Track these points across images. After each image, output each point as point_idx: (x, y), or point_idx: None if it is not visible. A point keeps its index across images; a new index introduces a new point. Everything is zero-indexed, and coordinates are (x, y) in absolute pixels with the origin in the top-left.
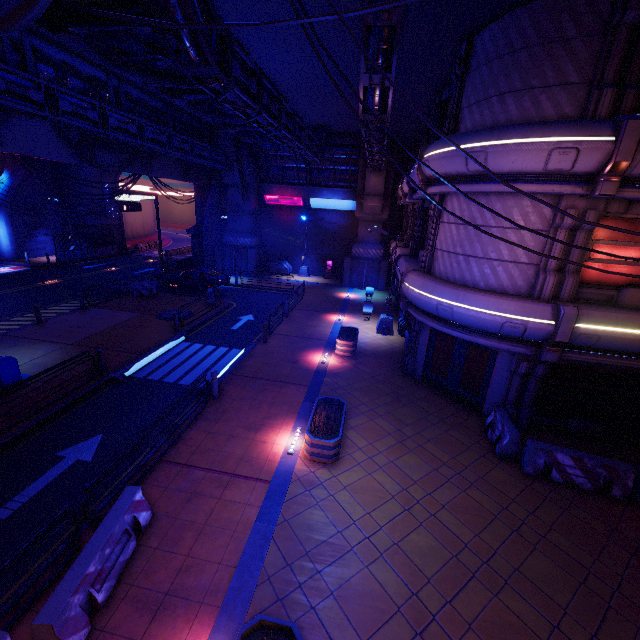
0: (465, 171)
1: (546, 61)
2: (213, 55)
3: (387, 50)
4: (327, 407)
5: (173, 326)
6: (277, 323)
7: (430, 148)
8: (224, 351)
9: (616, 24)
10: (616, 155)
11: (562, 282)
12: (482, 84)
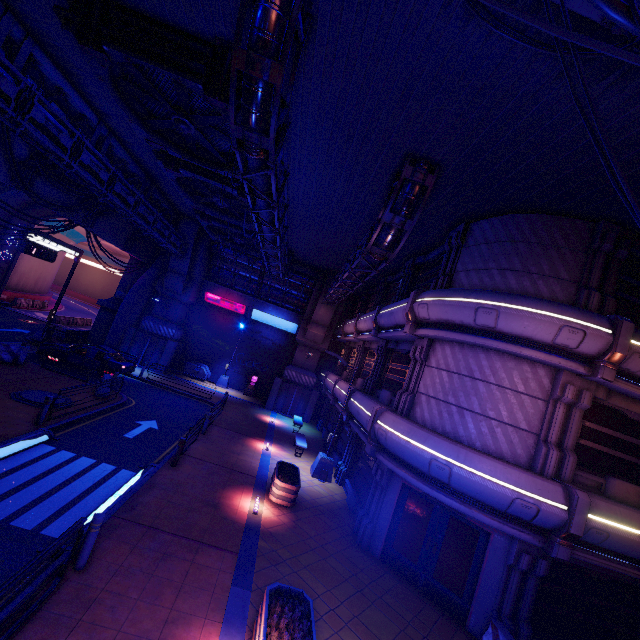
0: (471, 323)
1: (542, 256)
2: (276, 129)
3: (415, 202)
4: (287, 609)
5: (34, 415)
6: (191, 440)
7: (429, 294)
8: (108, 471)
9: (595, 249)
10: (616, 346)
11: (562, 459)
12: (481, 257)
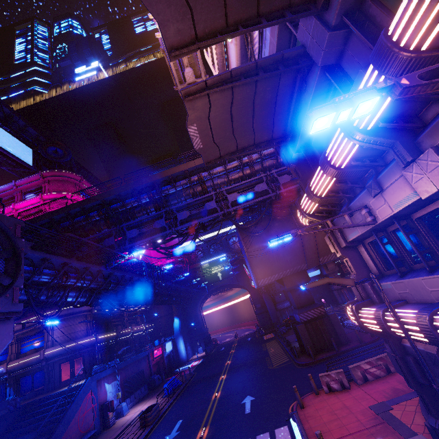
0: None
1: None
2: None
3: None
4: None
5: None
6: None
7: None
8: None
9: None
10: None
11: None
12: None
